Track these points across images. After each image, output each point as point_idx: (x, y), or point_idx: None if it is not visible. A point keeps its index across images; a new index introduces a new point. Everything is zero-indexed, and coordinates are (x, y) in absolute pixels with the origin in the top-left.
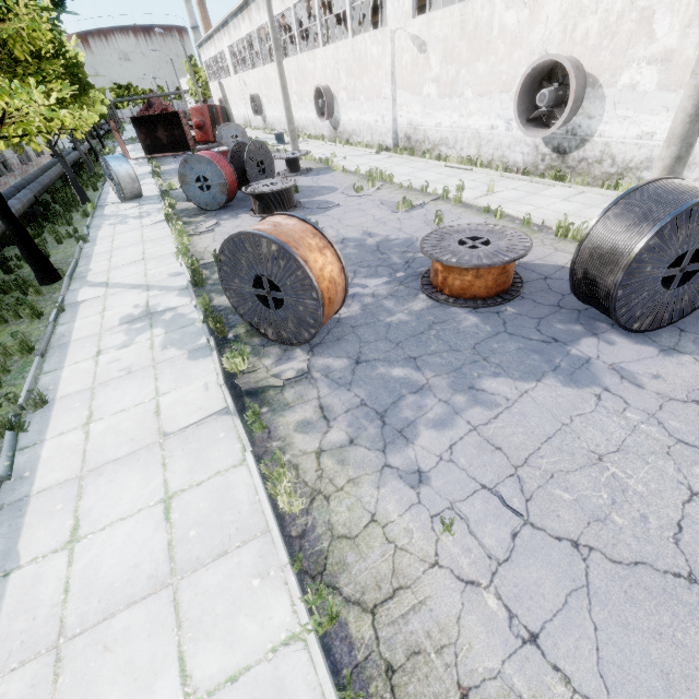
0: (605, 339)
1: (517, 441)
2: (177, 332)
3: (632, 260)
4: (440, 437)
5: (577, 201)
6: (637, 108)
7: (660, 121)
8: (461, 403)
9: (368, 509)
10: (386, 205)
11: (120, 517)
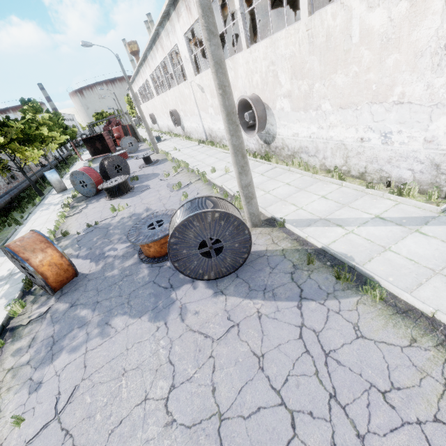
0: (195, 285)
1: (97, 361)
2: (13, 287)
3: (168, 250)
4: (67, 359)
5: (267, 175)
6: (287, 120)
7: (298, 127)
8: (93, 334)
9: (1, 408)
10: (168, 187)
11: None
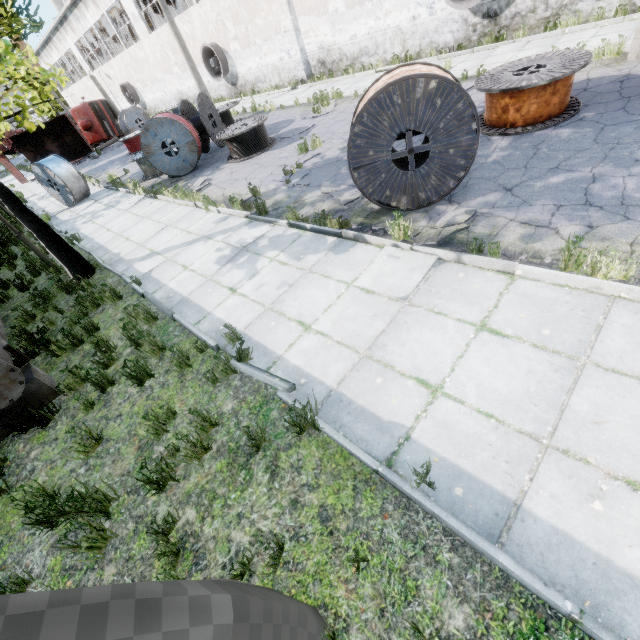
0: None
1: None
2: (293, 246)
3: None
4: None
5: (532, 47)
6: None
7: None
8: None
9: None
10: None
11: (455, 357)
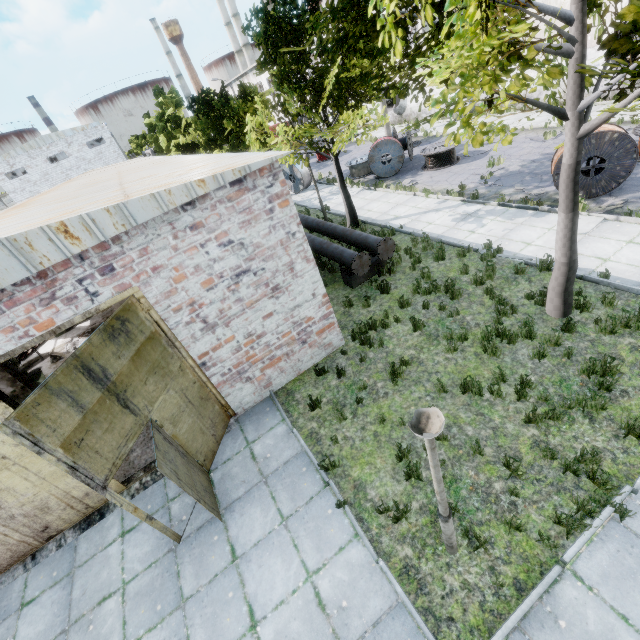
0: None
1: None
2: (505, 214)
3: None
4: None
5: None
6: None
7: None
8: None
9: None
10: (534, 139)
11: (615, 251)
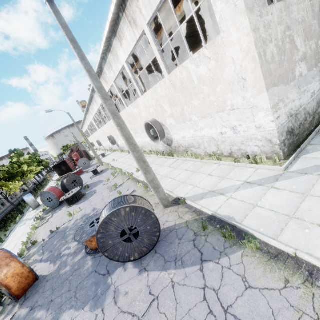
0: (125, 267)
1: None
2: None
3: (98, 244)
4: None
5: (172, 166)
6: (176, 130)
7: (183, 133)
8: None
9: None
10: (109, 189)
11: None
